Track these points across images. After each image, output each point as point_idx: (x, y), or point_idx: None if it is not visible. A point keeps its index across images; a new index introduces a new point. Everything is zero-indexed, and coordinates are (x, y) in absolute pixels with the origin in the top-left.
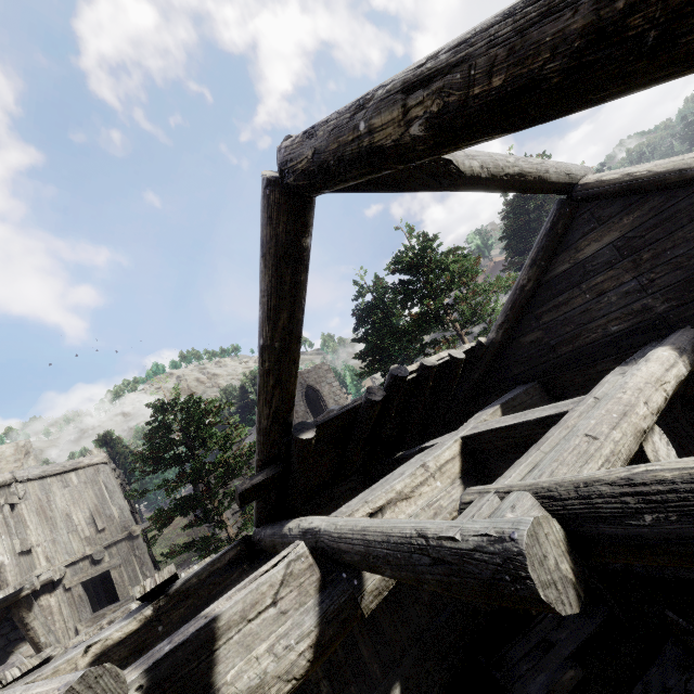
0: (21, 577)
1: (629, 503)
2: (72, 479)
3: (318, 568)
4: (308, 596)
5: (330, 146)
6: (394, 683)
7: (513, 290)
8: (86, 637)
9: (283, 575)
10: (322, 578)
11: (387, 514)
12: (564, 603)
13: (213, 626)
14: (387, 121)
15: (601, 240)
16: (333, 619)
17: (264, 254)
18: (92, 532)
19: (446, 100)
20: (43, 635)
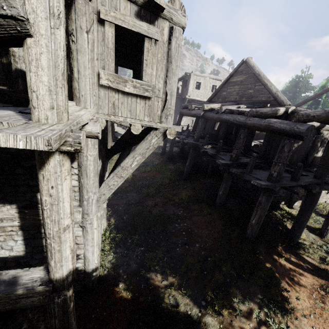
0: None
1: None
2: None
3: None
4: None
5: None
6: None
7: None
8: None
9: None
10: None
11: None
12: None
13: None
14: None
15: None
16: None
17: (320, 92)
18: None
19: None
20: None
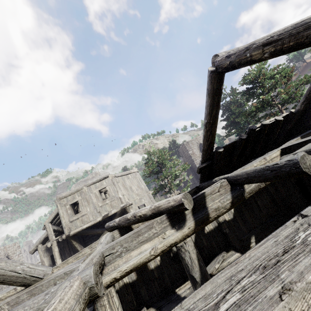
0: (125, 201)
1: None
2: (129, 176)
3: (229, 185)
4: (227, 191)
5: (236, 60)
6: (252, 235)
7: (310, 85)
8: None
9: (220, 185)
10: (231, 187)
11: None
12: (310, 172)
13: (204, 194)
14: (257, 53)
15: None
16: (236, 197)
17: (208, 93)
18: (138, 192)
19: (276, 48)
20: None
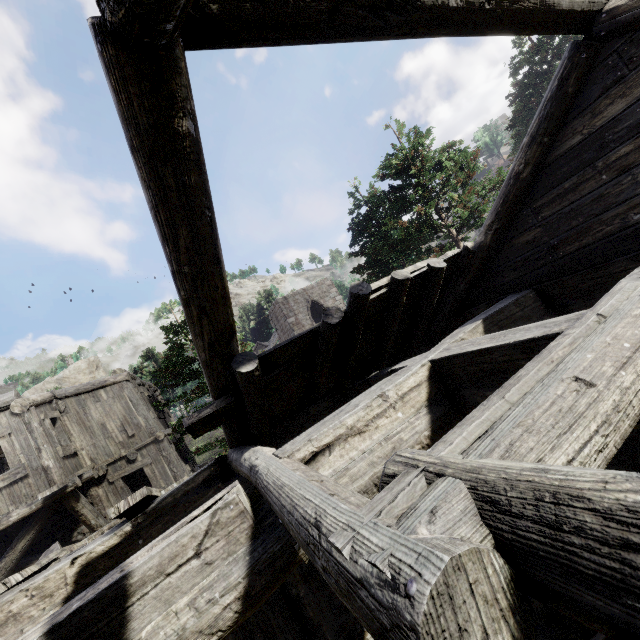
0: (65, 477)
1: (639, 572)
2: (101, 395)
3: (250, 515)
4: (238, 545)
5: None
6: None
7: (506, 179)
8: (89, 541)
9: (208, 525)
10: (255, 525)
11: (335, 452)
12: None
13: (123, 583)
14: None
15: (630, 93)
16: (265, 569)
17: (131, 149)
18: (125, 438)
19: None
20: (93, 519)
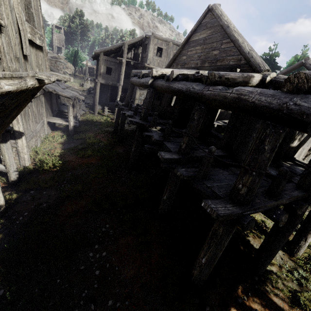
0: None
1: None
2: None
3: None
4: None
5: (310, 68)
6: None
7: None
8: None
9: None
10: None
11: None
12: None
13: None
14: None
15: None
16: None
17: (292, 67)
18: None
19: None
20: None
